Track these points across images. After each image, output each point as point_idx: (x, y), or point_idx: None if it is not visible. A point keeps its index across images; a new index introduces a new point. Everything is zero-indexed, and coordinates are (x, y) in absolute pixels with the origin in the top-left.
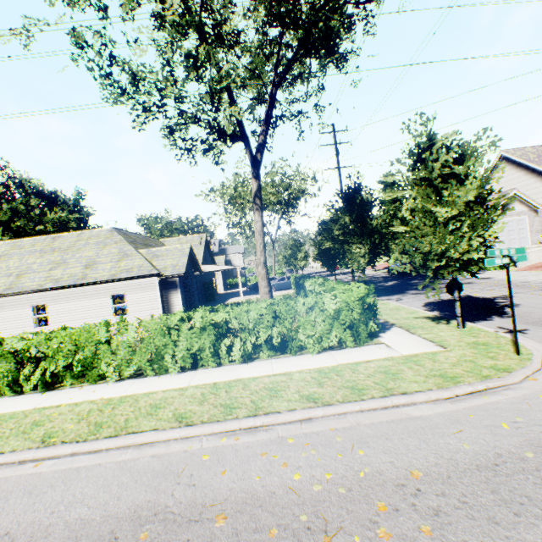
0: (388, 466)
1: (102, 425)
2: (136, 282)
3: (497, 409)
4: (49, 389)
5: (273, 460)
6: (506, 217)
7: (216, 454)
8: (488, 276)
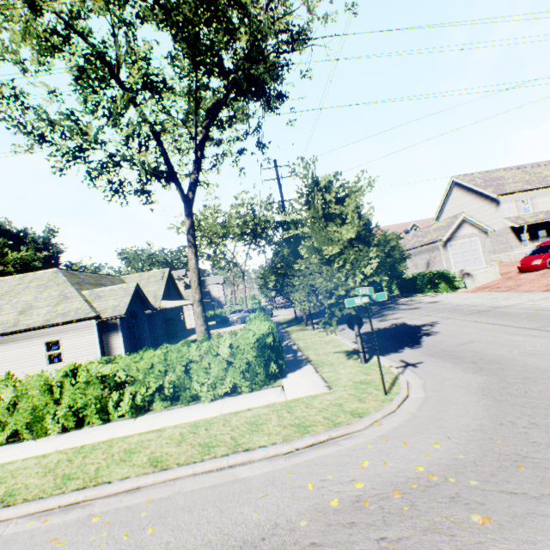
0: (161, 548)
1: None
2: (73, 326)
3: (320, 464)
4: None
5: (57, 548)
6: (458, 239)
7: (7, 543)
8: (437, 299)
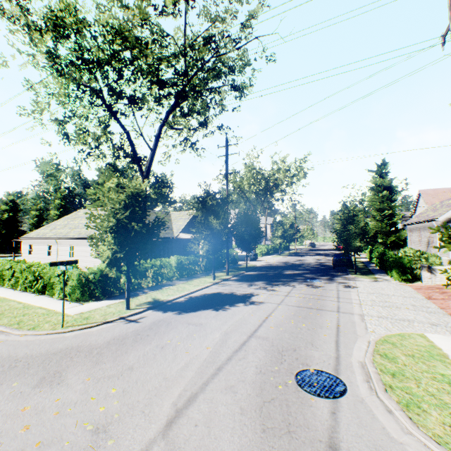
0: None
1: None
2: None
3: None
4: None
5: None
6: None
7: None
8: (360, 285)
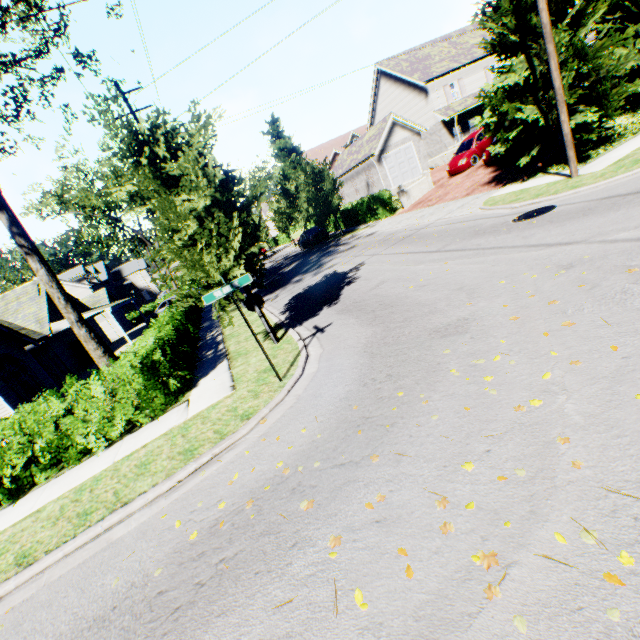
0: None
1: None
2: None
3: (196, 492)
4: None
5: None
6: (392, 149)
7: None
8: (375, 230)
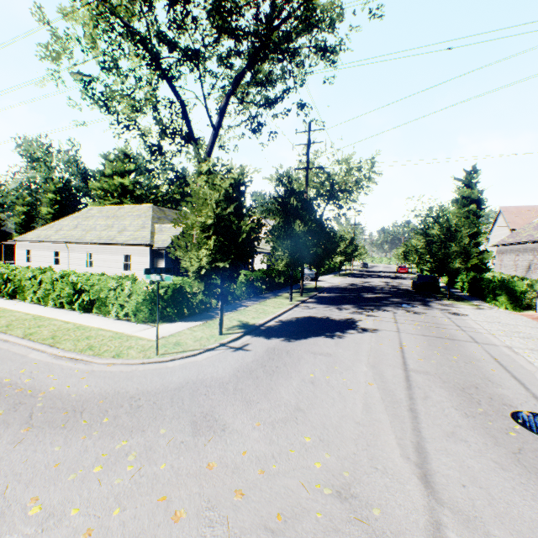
0: None
1: None
2: (138, 248)
3: (49, 366)
4: (11, 299)
5: None
6: None
7: None
8: (468, 313)
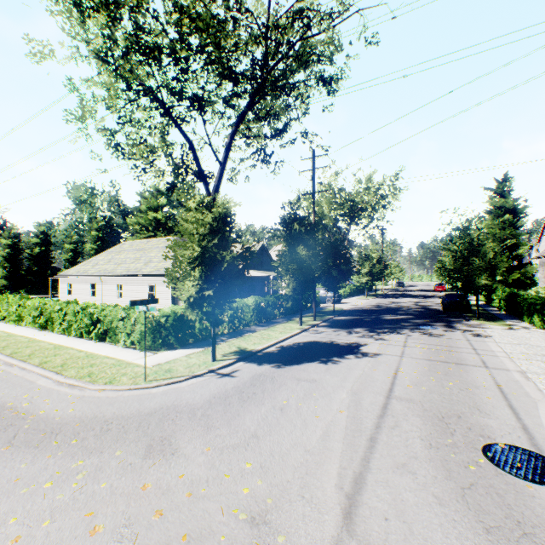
0: None
1: (6, 347)
2: (161, 278)
3: (49, 392)
4: (44, 330)
5: None
6: None
7: None
8: (494, 334)
